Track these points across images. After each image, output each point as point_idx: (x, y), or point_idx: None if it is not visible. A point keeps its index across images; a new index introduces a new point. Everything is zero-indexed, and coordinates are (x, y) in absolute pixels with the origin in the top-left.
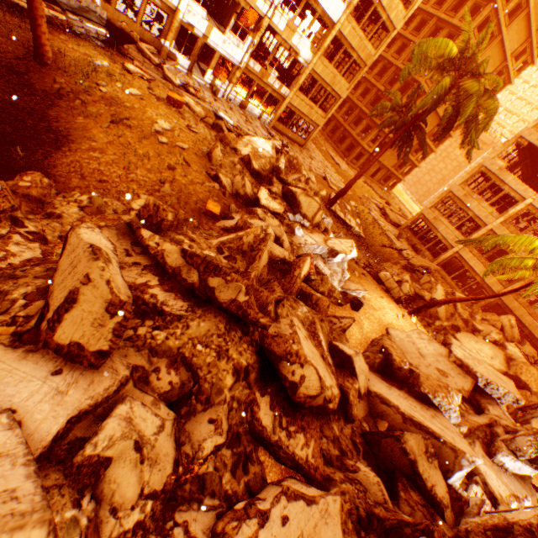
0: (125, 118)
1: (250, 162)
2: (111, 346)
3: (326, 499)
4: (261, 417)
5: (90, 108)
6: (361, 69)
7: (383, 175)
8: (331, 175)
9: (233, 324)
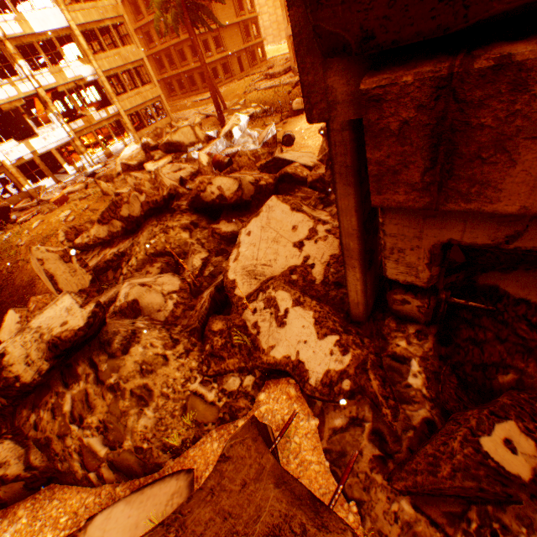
0: (45, 237)
1: (128, 165)
2: (91, 274)
3: (266, 205)
4: (226, 230)
5: (28, 258)
6: (124, 24)
7: (247, 58)
8: (210, 109)
9: (161, 216)
